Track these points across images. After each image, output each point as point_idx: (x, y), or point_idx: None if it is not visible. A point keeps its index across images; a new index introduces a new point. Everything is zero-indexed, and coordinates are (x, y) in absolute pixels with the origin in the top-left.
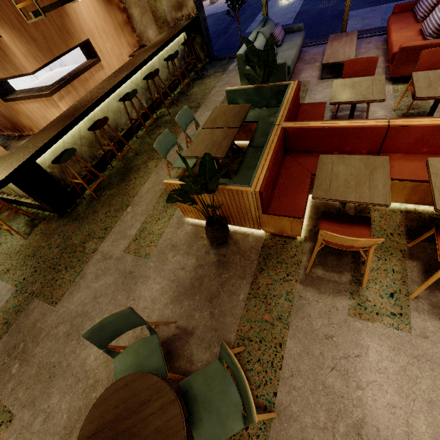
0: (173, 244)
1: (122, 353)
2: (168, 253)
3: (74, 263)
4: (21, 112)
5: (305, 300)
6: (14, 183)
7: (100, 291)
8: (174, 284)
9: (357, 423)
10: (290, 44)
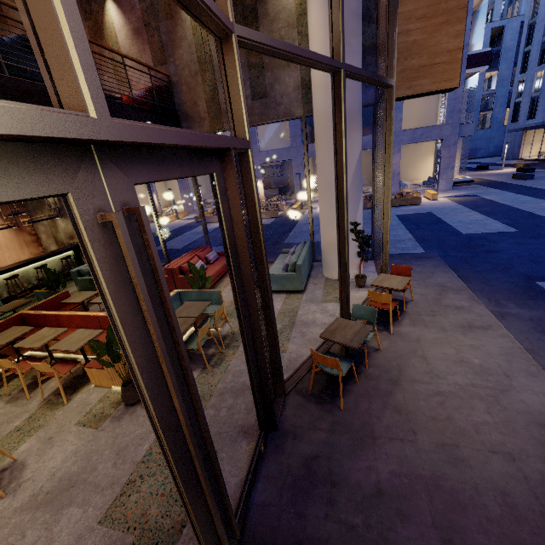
0: None
1: None
2: None
3: None
4: None
5: None
6: None
7: None
8: None
9: None
10: None
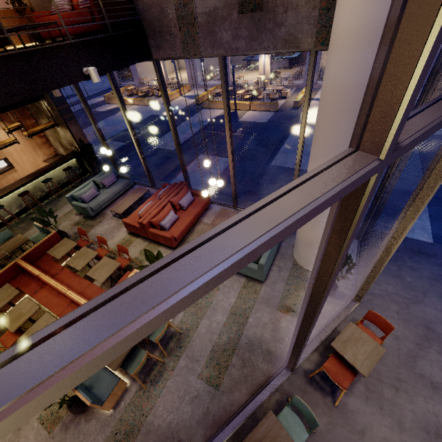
0: None
1: None
2: None
3: None
4: None
5: None
6: None
7: None
8: None
9: None
10: (112, 189)
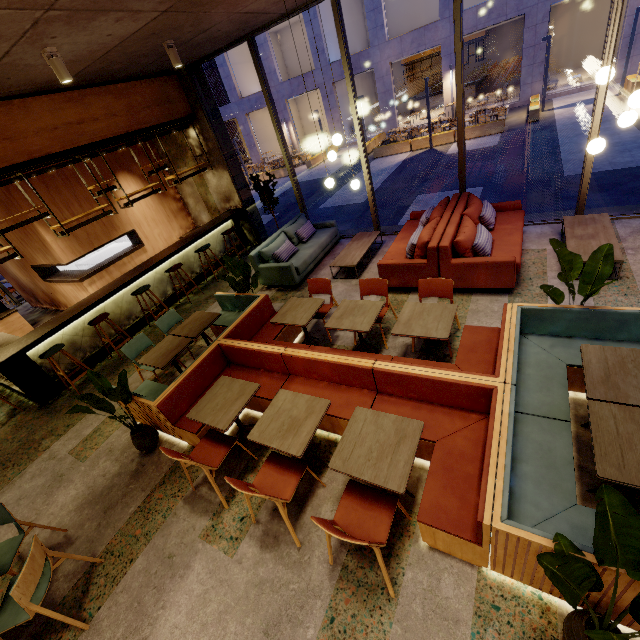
0: (112, 448)
1: None
2: (102, 457)
3: (23, 460)
4: (58, 291)
5: (177, 517)
6: (2, 373)
7: (27, 492)
8: (88, 491)
9: (142, 639)
10: (314, 241)
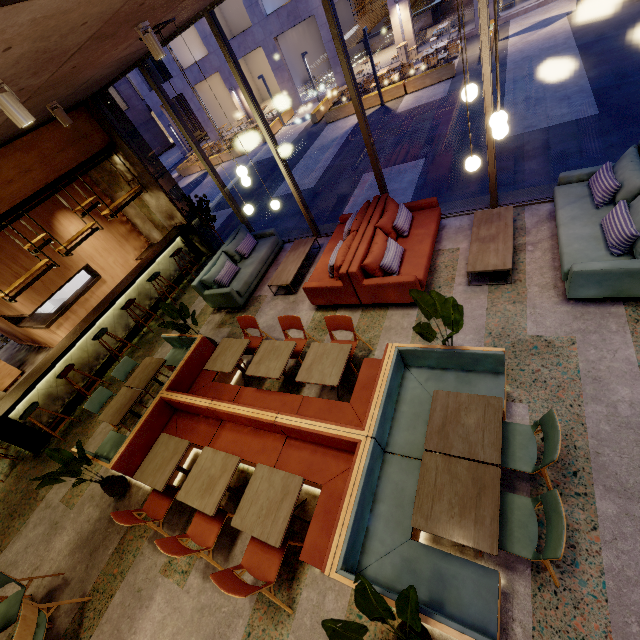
0: (93, 495)
1: (2, 603)
2: (86, 504)
3: (26, 511)
4: (34, 333)
5: (143, 556)
6: None
7: (32, 540)
8: (78, 537)
9: None
10: (255, 256)
